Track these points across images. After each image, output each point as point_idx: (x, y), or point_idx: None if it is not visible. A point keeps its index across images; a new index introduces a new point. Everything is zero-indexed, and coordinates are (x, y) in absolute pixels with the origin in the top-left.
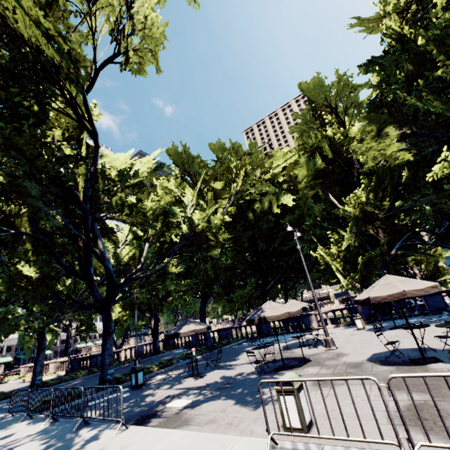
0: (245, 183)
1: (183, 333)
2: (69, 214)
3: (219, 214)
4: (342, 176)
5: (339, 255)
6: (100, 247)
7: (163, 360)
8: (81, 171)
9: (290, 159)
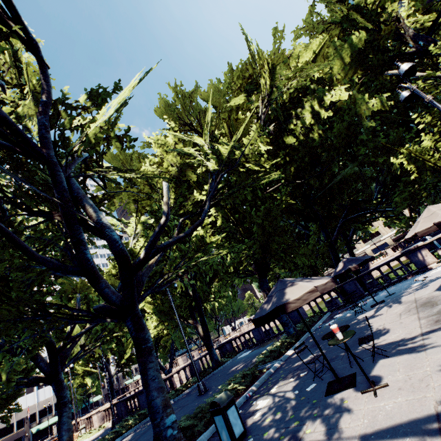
0: (274, 80)
1: (296, 301)
2: (27, 177)
3: (253, 134)
4: (396, 48)
5: (438, 147)
6: (91, 212)
7: (234, 371)
8: (29, 109)
9: (318, 48)
